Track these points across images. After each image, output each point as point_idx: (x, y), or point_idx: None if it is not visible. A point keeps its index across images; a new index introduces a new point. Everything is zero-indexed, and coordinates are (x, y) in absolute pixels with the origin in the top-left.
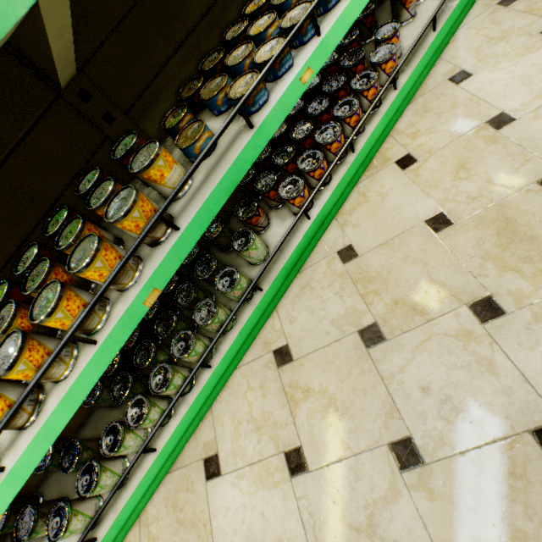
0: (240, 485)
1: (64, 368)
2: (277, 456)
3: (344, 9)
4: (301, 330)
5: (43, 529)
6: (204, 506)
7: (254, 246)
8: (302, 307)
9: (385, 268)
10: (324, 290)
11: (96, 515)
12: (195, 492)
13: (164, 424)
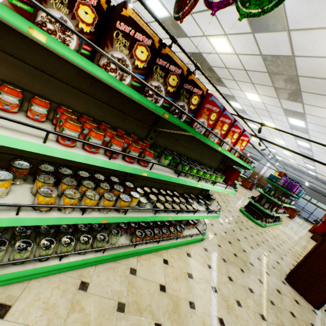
0: None
1: (70, 211)
2: None
3: (183, 215)
4: (99, 282)
5: None
6: None
7: (117, 237)
8: (106, 274)
9: (141, 287)
10: (118, 276)
11: None
12: None
13: (15, 264)
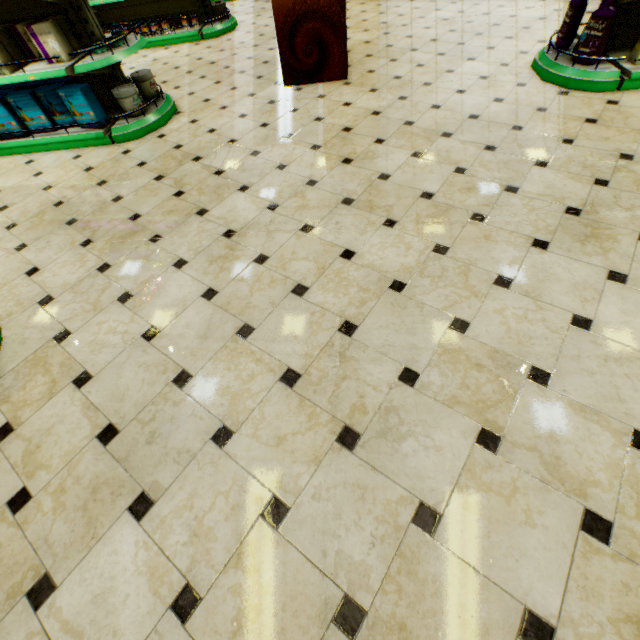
0: None
1: None
2: None
3: None
4: None
5: None
6: None
7: None
8: None
9: None
10: None
11: None
12: None
13: None
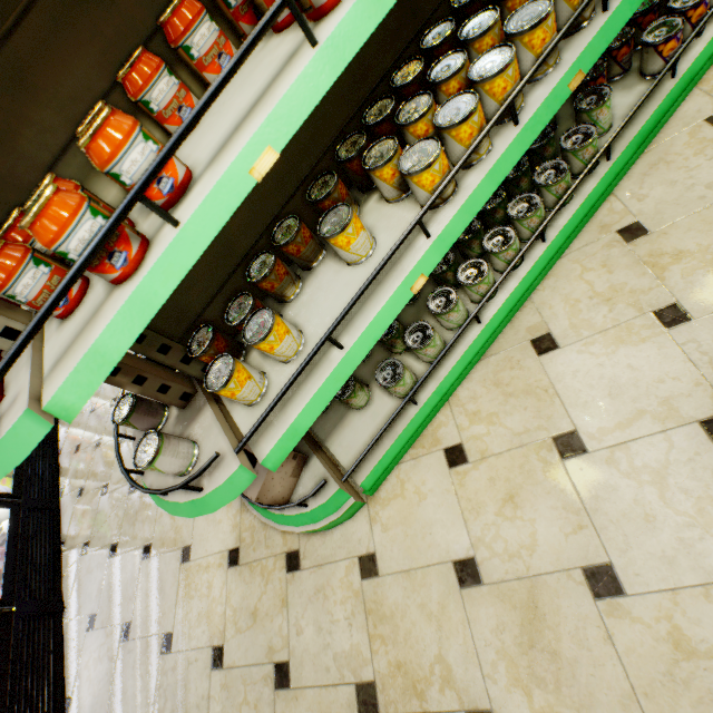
0: (589, 351)
1: (487, 146)
2: (641, 317)
3: None
4: (657, 204)
5: (358, 395)
6: (540, 376)
7: (608, 103)
8: (656, 183)
9: None
10: (689, 160)
11: (428, 370)
12: (523, 368)
13: (489, 299)
